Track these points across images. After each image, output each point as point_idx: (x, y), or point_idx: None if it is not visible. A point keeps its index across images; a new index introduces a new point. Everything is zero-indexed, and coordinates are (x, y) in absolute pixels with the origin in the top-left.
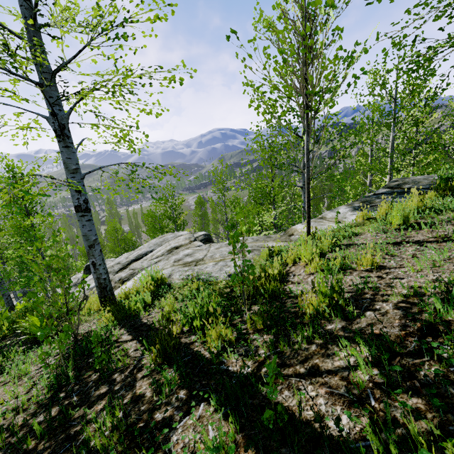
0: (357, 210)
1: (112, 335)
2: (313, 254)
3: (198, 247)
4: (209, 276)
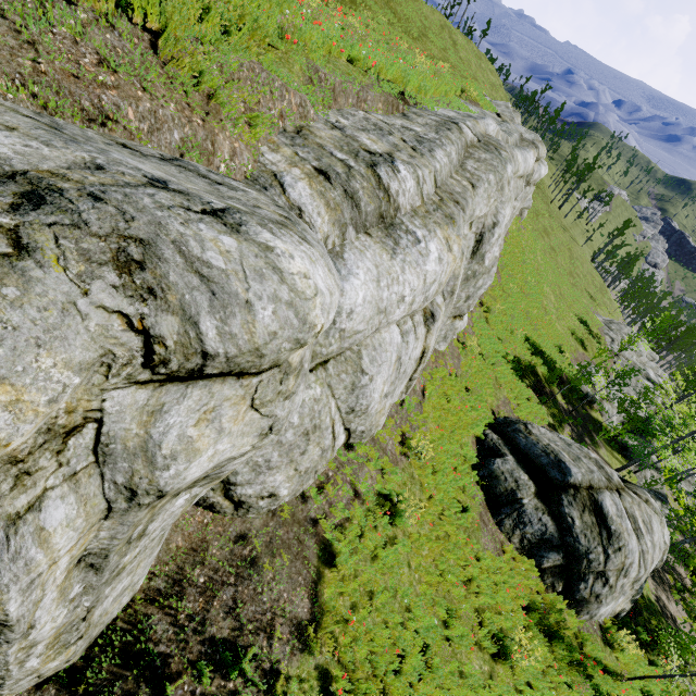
0: None
1: (681, 580)
2: None
3: None
4: None
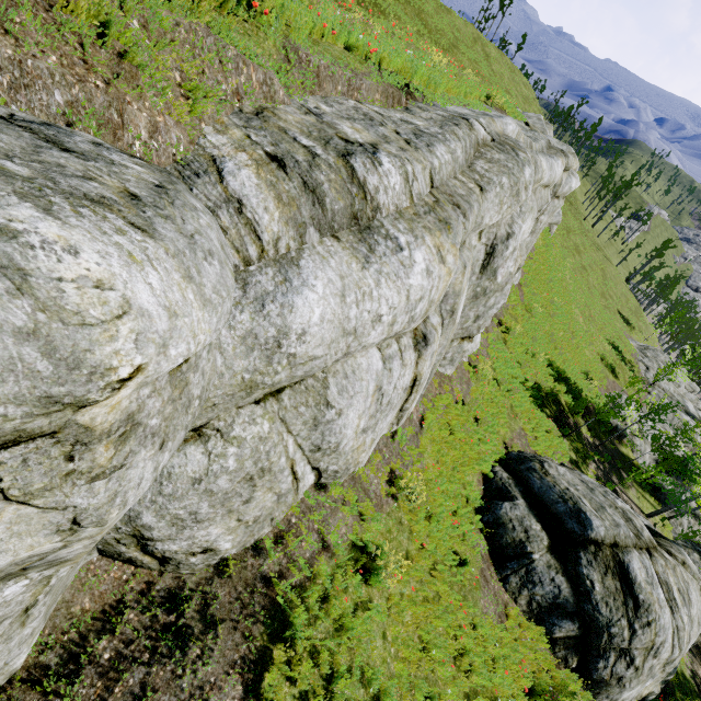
0: None
1: None
2: None
3: None
4: None
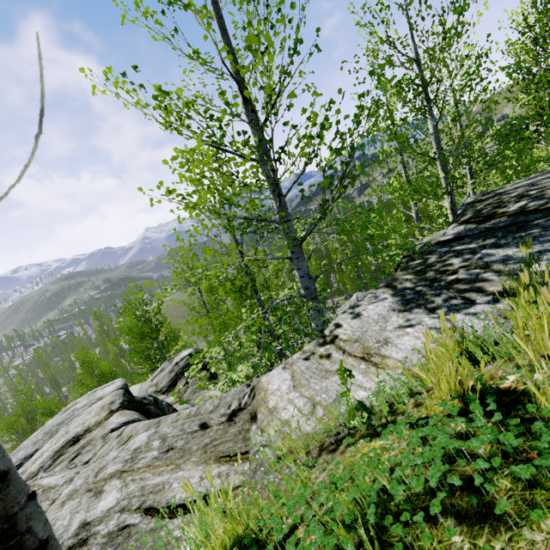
0: (412, 304)
1: None
2: None
3: (108, 436)
4: None
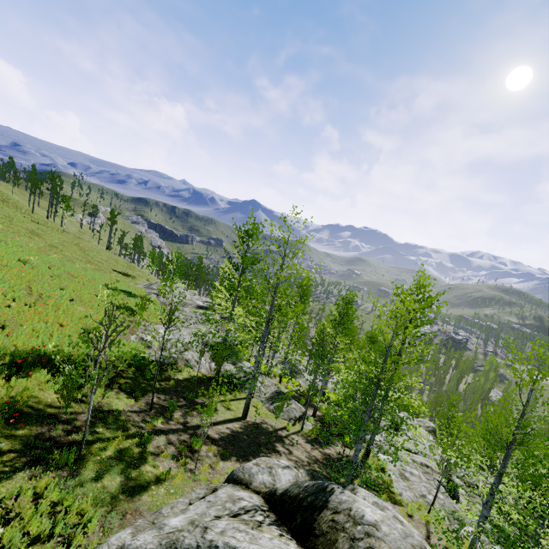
0: None
1: None
2: (411, 510)
3: (435, 479)
4: (396, 485)
